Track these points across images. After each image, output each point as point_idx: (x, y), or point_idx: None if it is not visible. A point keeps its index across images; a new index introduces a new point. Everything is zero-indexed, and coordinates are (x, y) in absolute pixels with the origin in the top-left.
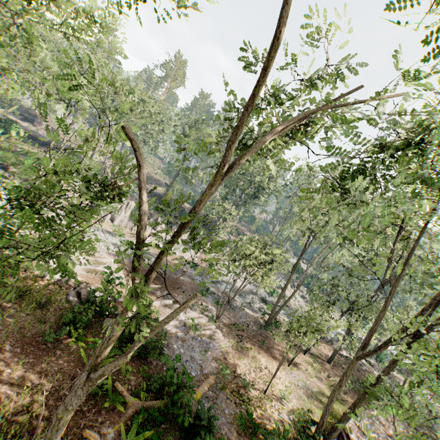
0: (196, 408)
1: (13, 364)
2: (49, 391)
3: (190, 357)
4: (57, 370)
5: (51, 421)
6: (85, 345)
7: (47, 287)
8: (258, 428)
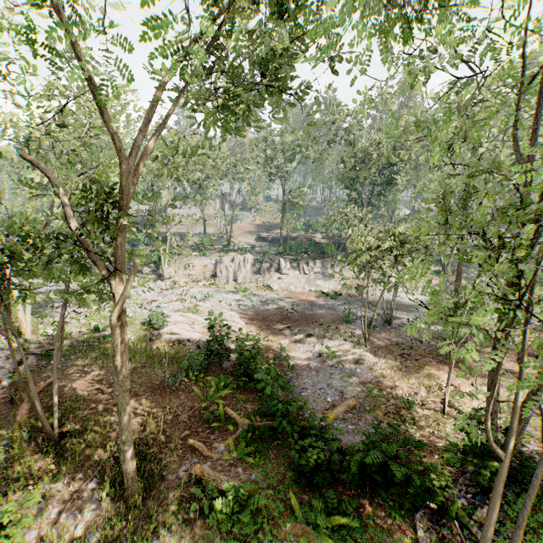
0: (308, 421)
1: (144, 403)
2: (170, 419)
3: (327, 385)
4: (178, 405)
5: (170, 438)
6: (202, 384)
7: (173, 347)
8: (409, 442)
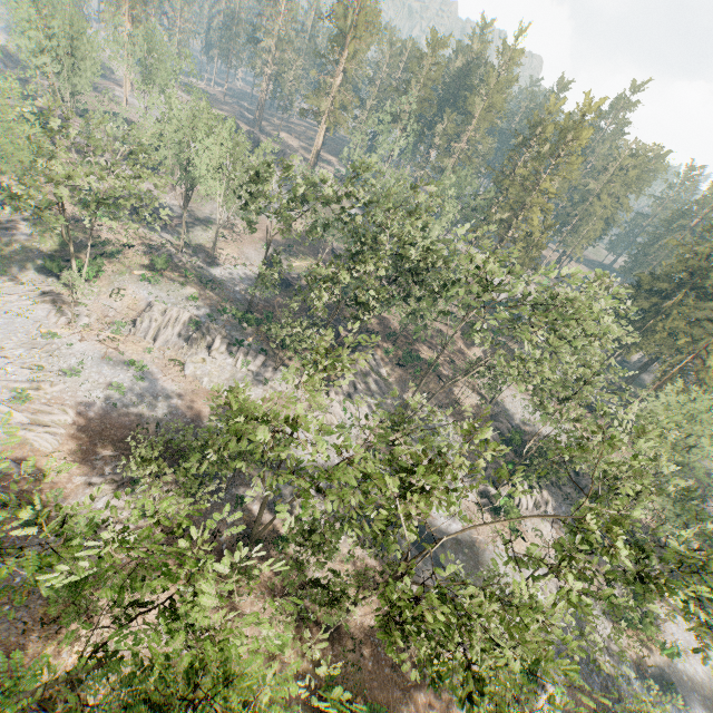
0: None
1: None
2: None
3: None
4: None
5: None
6: None
7: None
8: None
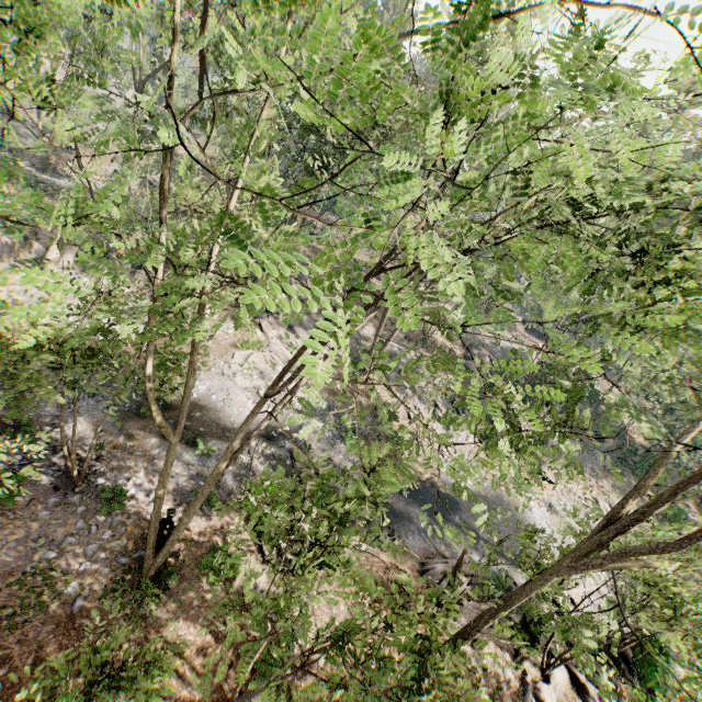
0: None
1: None
2: None
3: None
4: None
5: None
6: None
7: None
8: None
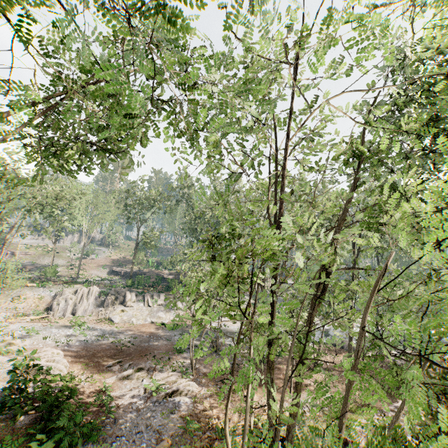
0: None
1: None
2: None
3: (146, 425)
4: None
5: None
6: None
7: None
8: None
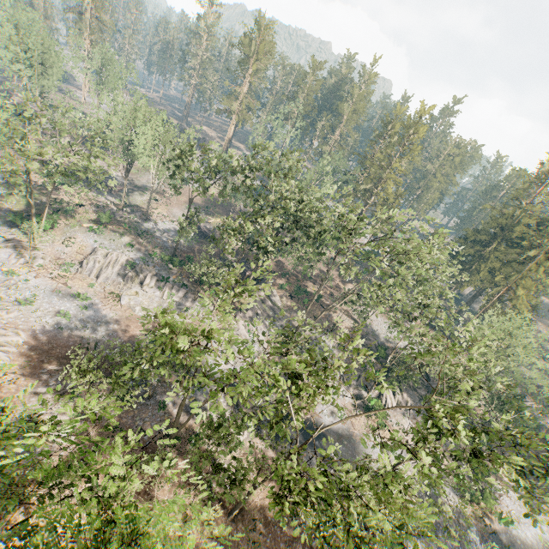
0: None
1: None
2: None
3: None
4: None
5: None
6: None
7: None
8: None
